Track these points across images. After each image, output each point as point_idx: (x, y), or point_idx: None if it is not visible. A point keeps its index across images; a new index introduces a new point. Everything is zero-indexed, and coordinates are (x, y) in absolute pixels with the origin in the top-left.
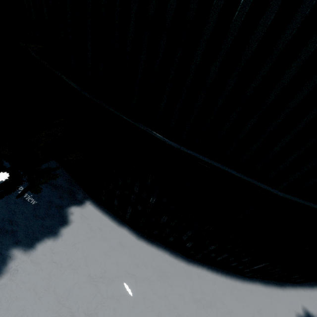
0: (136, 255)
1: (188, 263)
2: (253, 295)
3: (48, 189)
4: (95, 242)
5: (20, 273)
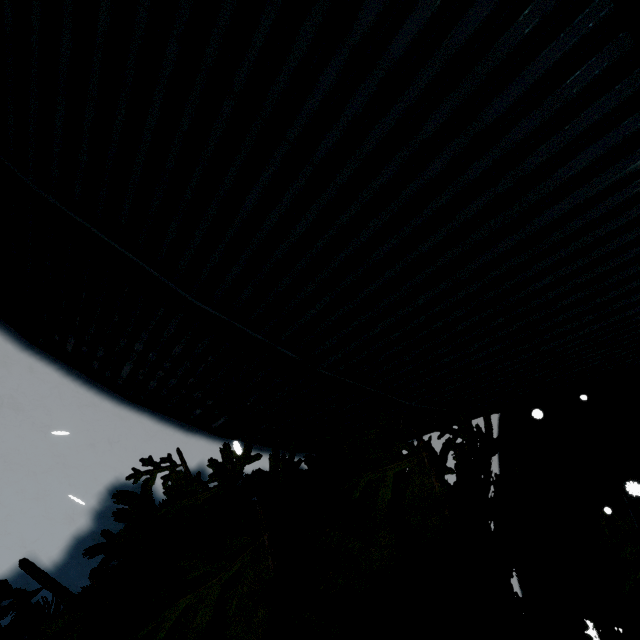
0: None
1: (26, 349)
2: (121, 424)
3: None
4: None
5: None
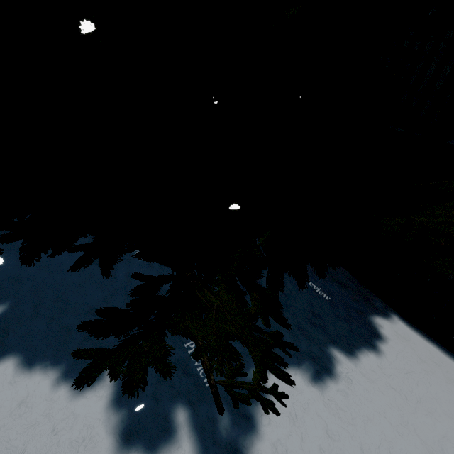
0: None
1: None
2: None
3: (334, 286)
4: (439, 382)
5: (355, 384)
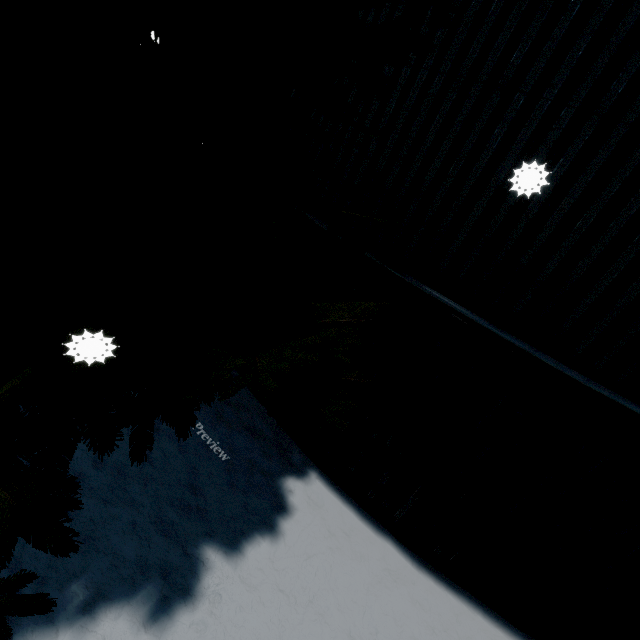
0: (424, 605)
1: None
2: None
3: (242, 436)
4: (344, 561)
5: (225, 603)
